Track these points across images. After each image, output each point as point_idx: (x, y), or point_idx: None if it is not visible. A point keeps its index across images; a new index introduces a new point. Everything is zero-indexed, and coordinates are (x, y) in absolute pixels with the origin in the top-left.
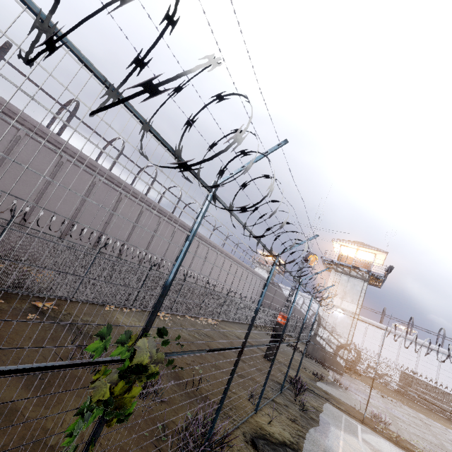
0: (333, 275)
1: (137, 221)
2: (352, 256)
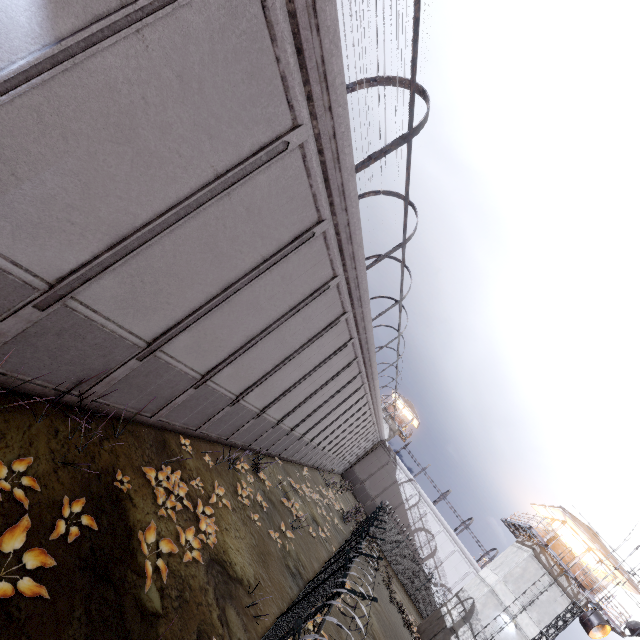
0: (529, 561)
1: (327, 359)
2: (558, 532)
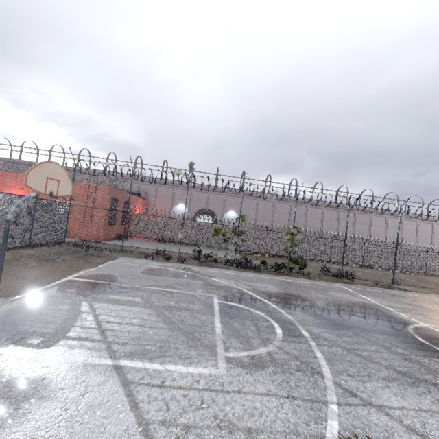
0: None
1: (322, 218)
2: None
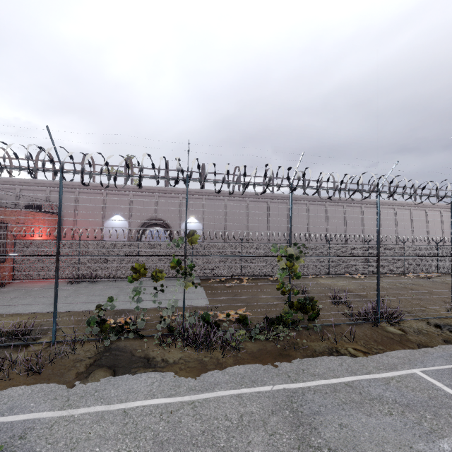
0: None
1: (308, 216)
2: None
